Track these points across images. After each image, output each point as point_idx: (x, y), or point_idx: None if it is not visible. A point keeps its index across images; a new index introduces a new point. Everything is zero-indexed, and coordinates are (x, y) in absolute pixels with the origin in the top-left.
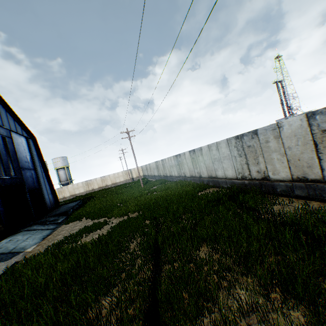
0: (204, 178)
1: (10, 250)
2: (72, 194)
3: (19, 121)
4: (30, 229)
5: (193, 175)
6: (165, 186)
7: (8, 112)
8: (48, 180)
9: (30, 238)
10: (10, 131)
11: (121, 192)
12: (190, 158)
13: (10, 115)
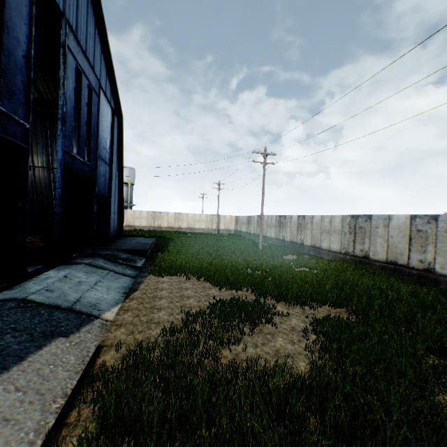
0: (441, 275)
1: (70, 302)
2: (129, 224)
3: (111, 79)
4: (94, 265)
5: (398, 261)
6: (322, 262)
7: (103, 54)
8: (119, 190)
9: (100, 283)
10: (99, 84)
11: (221, 246)
12: (408, 229)
13: (105, 61)
